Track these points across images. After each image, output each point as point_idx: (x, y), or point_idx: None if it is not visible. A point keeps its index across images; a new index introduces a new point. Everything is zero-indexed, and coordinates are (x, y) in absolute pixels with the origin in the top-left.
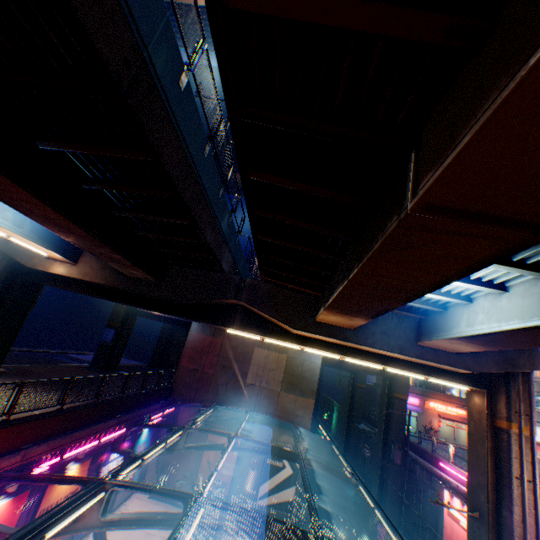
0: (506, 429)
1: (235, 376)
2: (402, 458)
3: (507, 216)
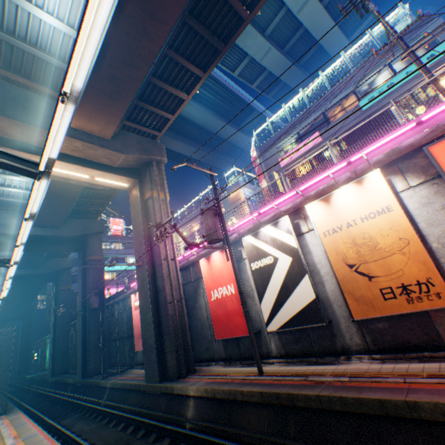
0: (152, 196)
1: None
2: (102, 302)
3: None
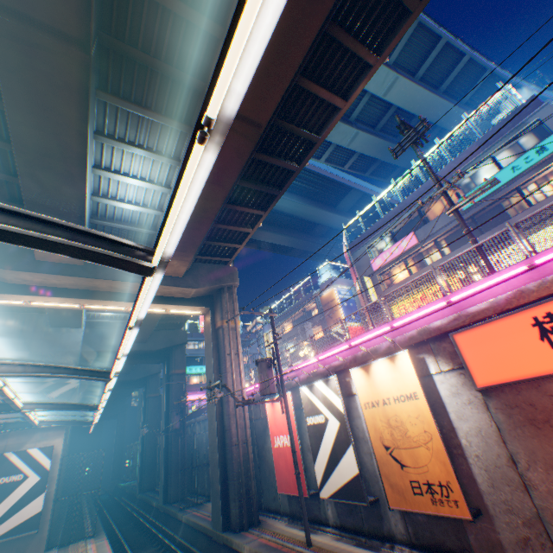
0: (222, 326)
1: None
2: (182, 422)
3: (51, 25)
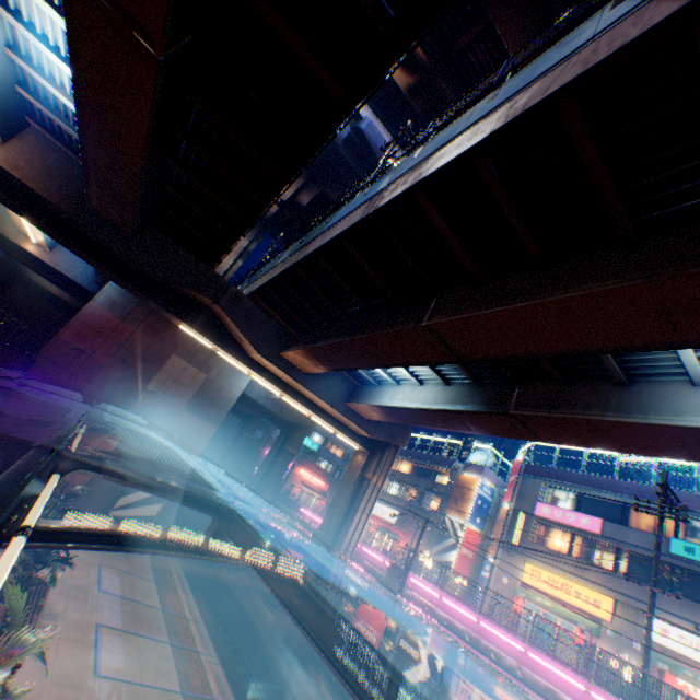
0: (370, 479)
1: (136, 377)
2: (271, 501)
3: (453, 348)
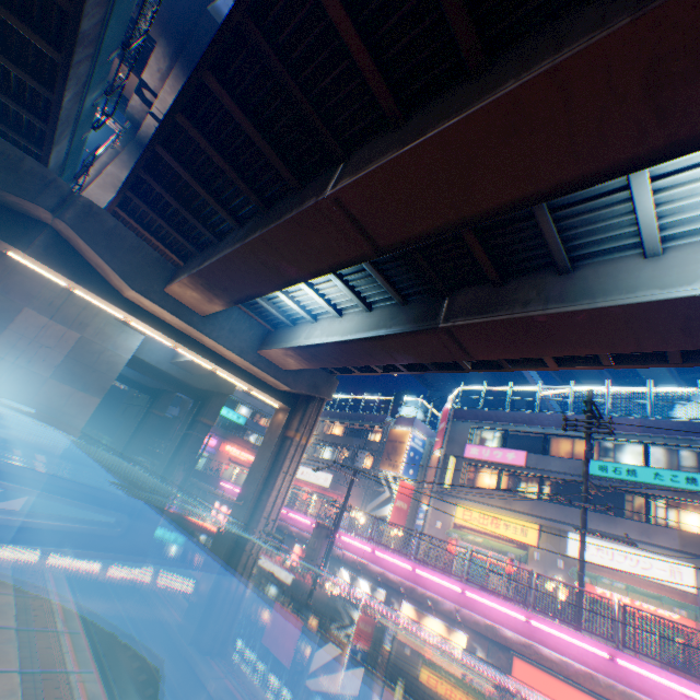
0: (293, 438)
1: None
2: (185, 480)
3: (369, 231)
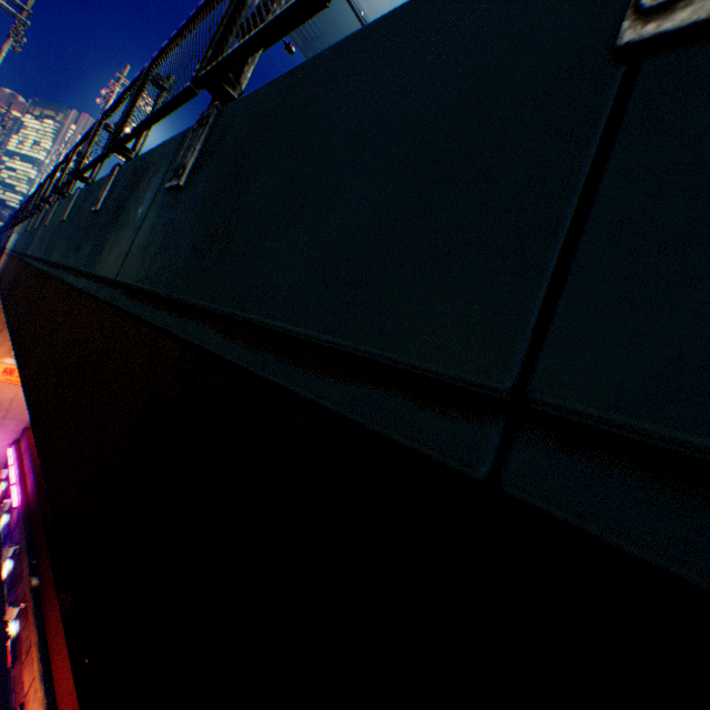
0: None
1: None
2: None
3: None
